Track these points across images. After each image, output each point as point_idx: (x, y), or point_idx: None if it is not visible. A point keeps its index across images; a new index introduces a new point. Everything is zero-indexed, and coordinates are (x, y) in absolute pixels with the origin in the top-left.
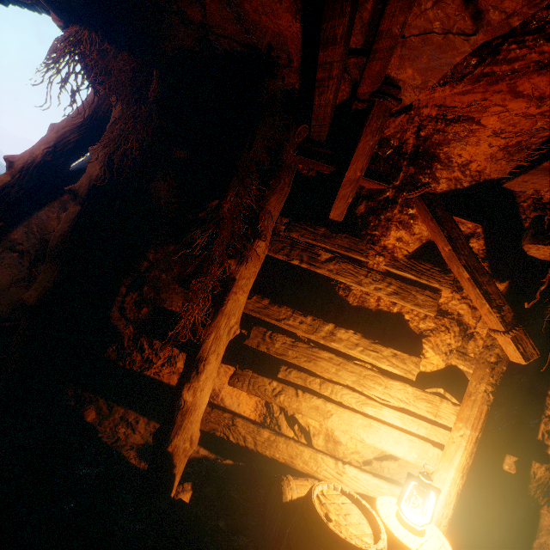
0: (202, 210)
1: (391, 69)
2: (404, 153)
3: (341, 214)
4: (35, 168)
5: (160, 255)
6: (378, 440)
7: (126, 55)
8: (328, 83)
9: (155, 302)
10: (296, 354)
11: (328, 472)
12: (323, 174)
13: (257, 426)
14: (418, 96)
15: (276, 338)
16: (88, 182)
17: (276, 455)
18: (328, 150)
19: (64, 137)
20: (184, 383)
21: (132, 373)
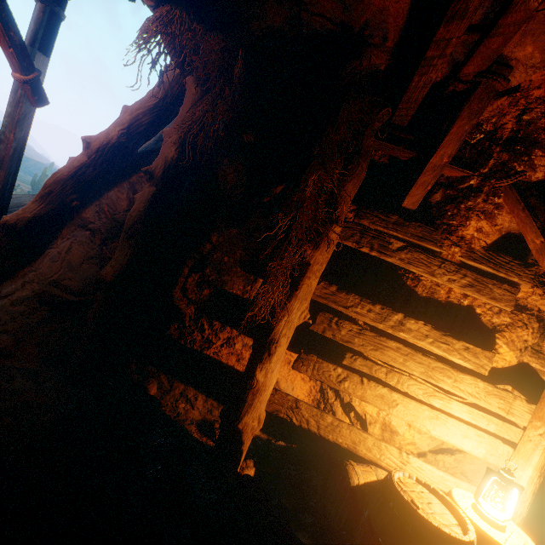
0: (267, 194)
1: (506, 46)
2: (498, 139)
3: (416, 202)
4: (110, 149)
5: (222, 238)
6: (445, 433)
7: (214, 35)
8: (437, 62)
9: (217, 284)
10: (363, 342)
11: (392, 460)
12: (396, 160)
13: (320, 410)
14: (530, 77)
15: (342, 325)
16: (164, 164)
17: (338, 440)
18: (410, 135)
19: (136, 119)
20: (256, 364)
21: (193, 351)
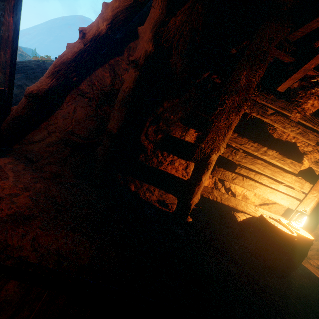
0: (199, 78)
1: None
2: None
3: (285, 88)
4: (99, 40)
5: (169, 104)
6: (274, 198)
7: None
8: None
9: (166, 131)
10: (246, 161)
11: (251, 210)
12: (277, 60)
13: (222, 192)
14: None
15: (237, 153)
16: (145, 55)
17: (229, 204)
18: (294, 48)
19: (116, 16)
20: (202, 174)
21: (152, 168)
